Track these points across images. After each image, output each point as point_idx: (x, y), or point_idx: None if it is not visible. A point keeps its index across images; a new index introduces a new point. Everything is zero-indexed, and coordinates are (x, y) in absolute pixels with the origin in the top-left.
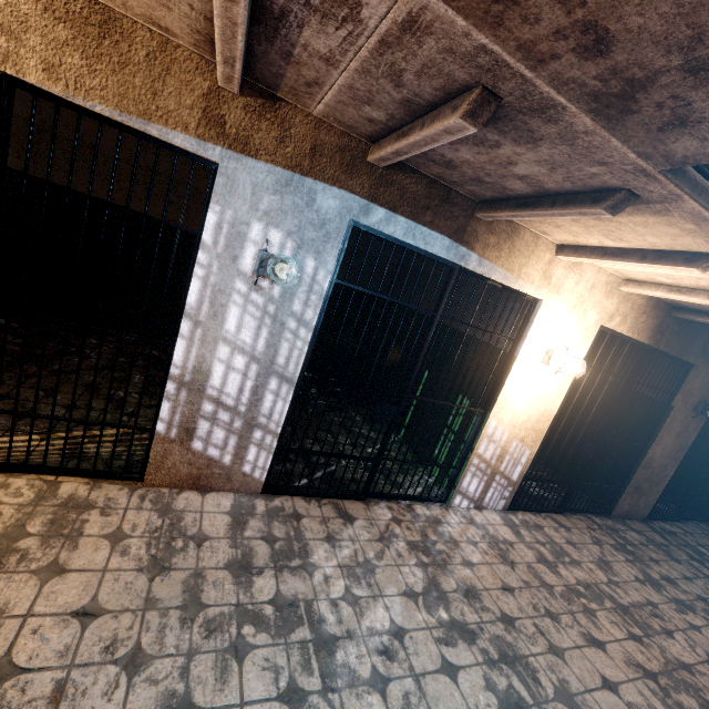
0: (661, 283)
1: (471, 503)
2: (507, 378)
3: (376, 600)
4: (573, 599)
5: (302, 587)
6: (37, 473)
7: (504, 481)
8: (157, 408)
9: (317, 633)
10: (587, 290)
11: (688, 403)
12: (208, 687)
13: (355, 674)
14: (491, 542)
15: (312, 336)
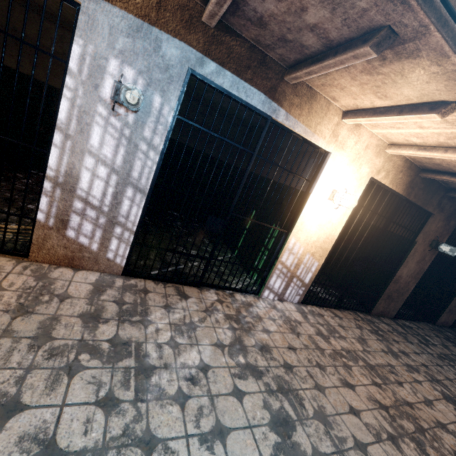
0: (414, 144)
1: (276, 296)
2: (304, 208)
3: (192, 347)
4: (337, 358)
5: (137, 334)
6: None
7: (299, 283)
8: (38, 202)
9: (140, 363)
10: (363, 149)
11: (426, 240)
12: (37, 392)
13: (163, 391)
14: (285, 320)
15: (159, 158)
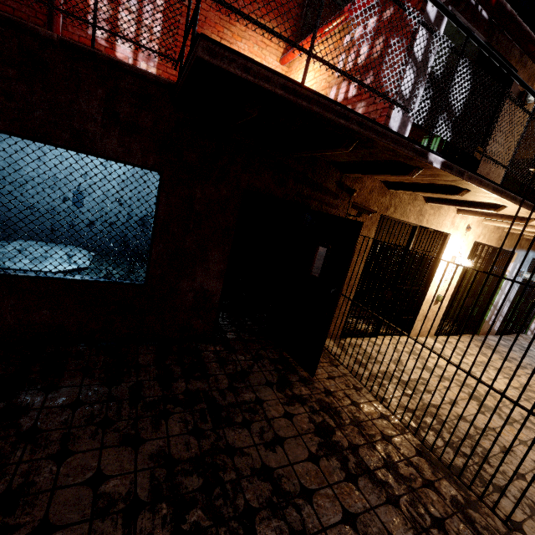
0: None
1: (530, 333)
2: None
3: None
4: None
5: None
6: (463, 334)
7: None
8: (485, 313)
9: None
10: None
11: None
12: None
13: None
14: None
15: (517, 288)
